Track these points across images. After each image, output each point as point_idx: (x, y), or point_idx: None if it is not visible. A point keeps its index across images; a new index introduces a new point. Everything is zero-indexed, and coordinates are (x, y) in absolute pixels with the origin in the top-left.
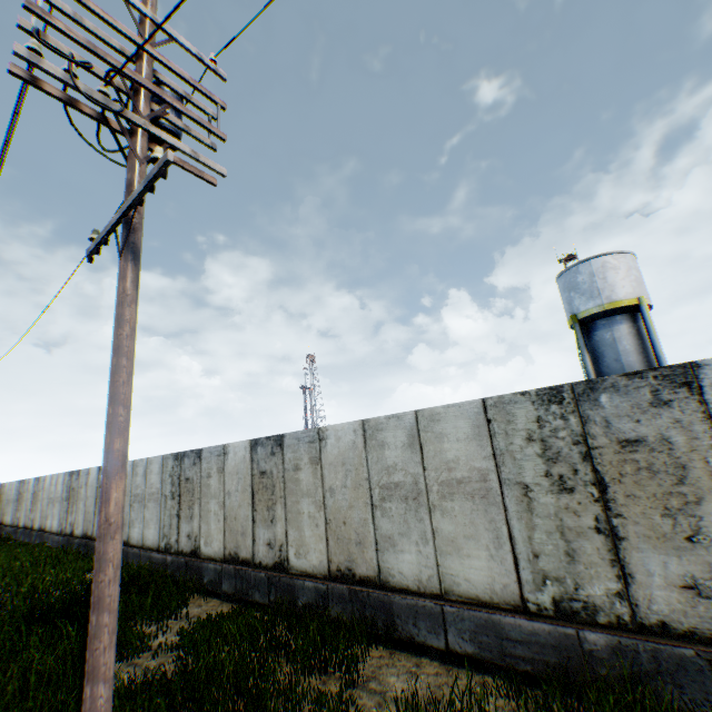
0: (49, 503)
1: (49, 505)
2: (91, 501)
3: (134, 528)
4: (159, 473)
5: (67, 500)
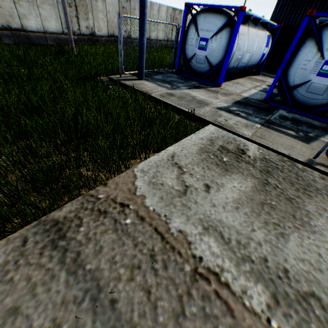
0: (15, 0)
1: (17, 3)
2: (114, 15)
3: (152, 34)
4: (166, 13)
5: (70, 7)
